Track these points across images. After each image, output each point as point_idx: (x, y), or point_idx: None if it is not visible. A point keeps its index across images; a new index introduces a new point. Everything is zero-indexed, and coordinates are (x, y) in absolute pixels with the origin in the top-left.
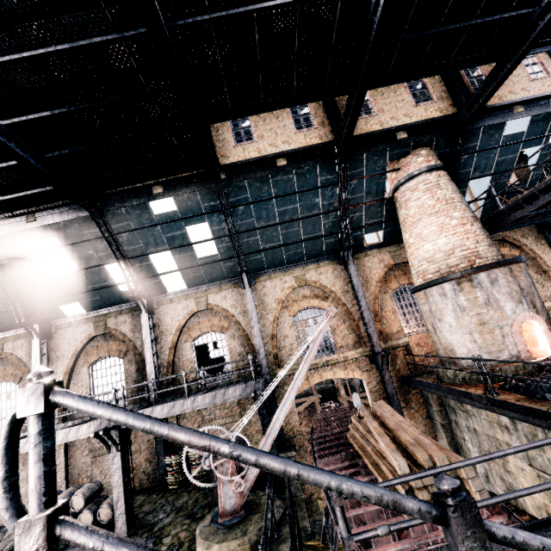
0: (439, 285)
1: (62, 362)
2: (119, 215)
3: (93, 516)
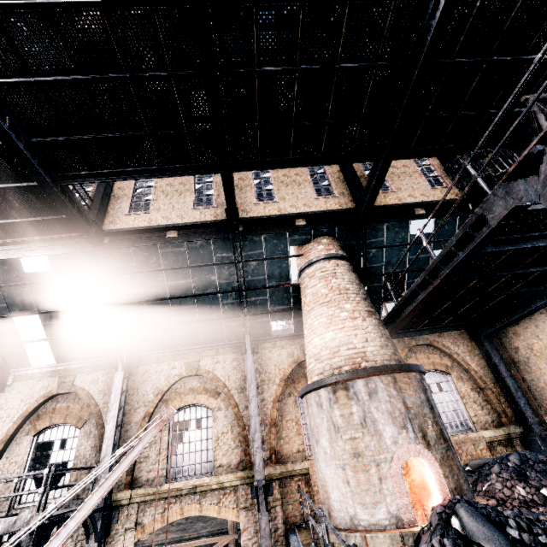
0: (317, 391)
1: None
2: None
3: None
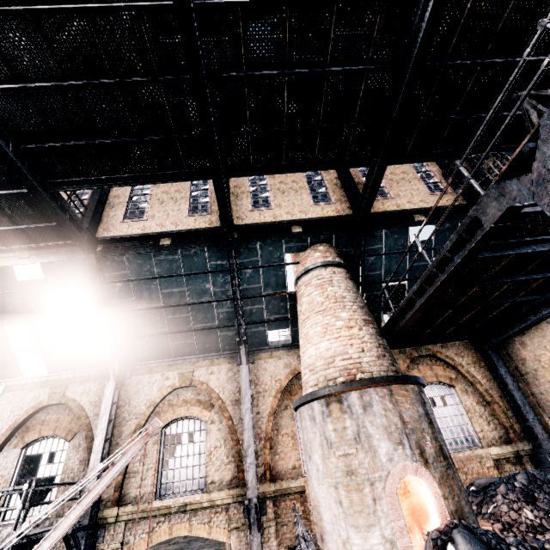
0: (310, 403)
1: None
2: None
3: None
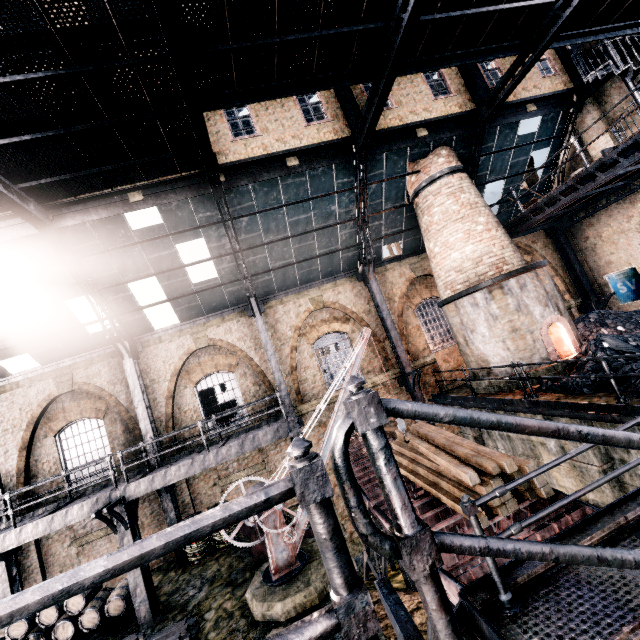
0: (470, 295)
1: (13, 435)
2: (82, 232)
3: (99, 615)
